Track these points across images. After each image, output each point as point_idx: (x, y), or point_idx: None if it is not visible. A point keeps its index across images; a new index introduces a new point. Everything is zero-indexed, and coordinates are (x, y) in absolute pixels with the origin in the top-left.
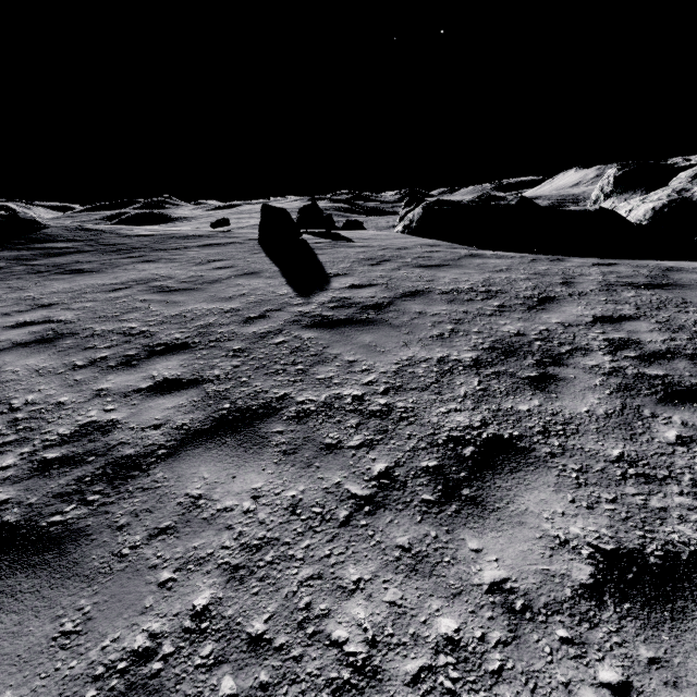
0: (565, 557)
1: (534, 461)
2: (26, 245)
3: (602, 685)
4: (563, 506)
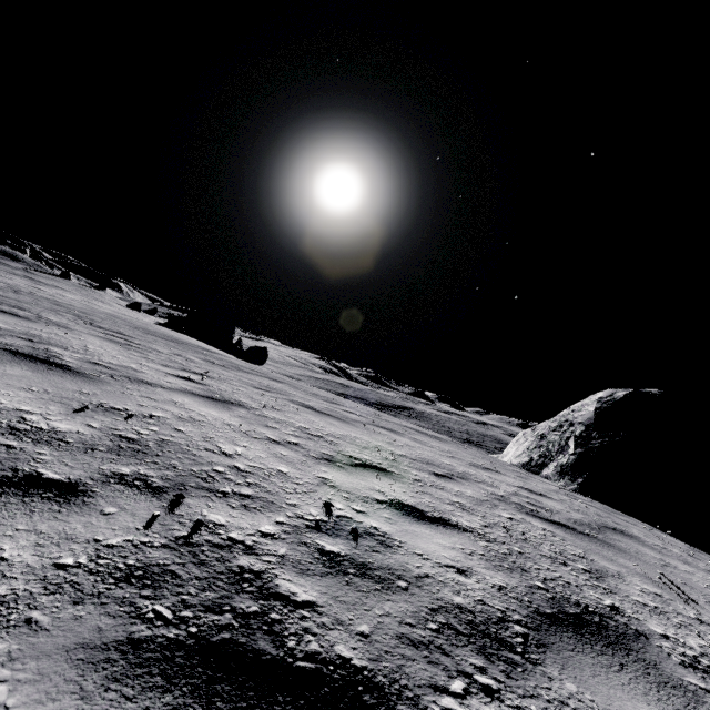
0: None
1: None
2: (14, 260)
3: None
4: None
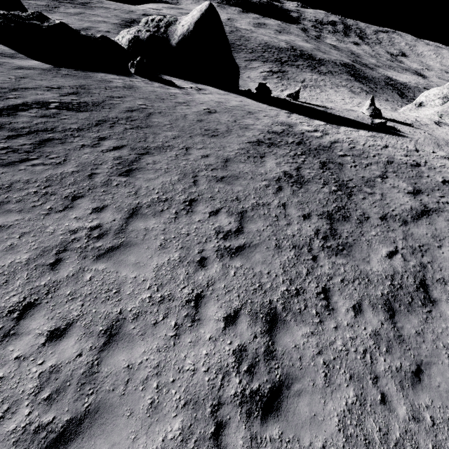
0: (3, 137)
1: (5, 128)
2: None
3: (1, 144)
4: (6, 133)
